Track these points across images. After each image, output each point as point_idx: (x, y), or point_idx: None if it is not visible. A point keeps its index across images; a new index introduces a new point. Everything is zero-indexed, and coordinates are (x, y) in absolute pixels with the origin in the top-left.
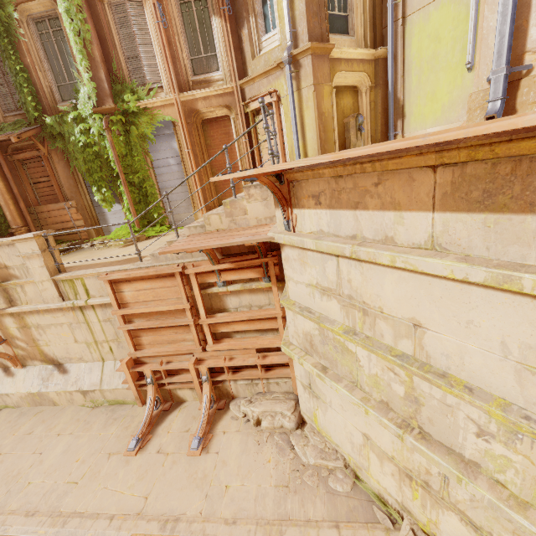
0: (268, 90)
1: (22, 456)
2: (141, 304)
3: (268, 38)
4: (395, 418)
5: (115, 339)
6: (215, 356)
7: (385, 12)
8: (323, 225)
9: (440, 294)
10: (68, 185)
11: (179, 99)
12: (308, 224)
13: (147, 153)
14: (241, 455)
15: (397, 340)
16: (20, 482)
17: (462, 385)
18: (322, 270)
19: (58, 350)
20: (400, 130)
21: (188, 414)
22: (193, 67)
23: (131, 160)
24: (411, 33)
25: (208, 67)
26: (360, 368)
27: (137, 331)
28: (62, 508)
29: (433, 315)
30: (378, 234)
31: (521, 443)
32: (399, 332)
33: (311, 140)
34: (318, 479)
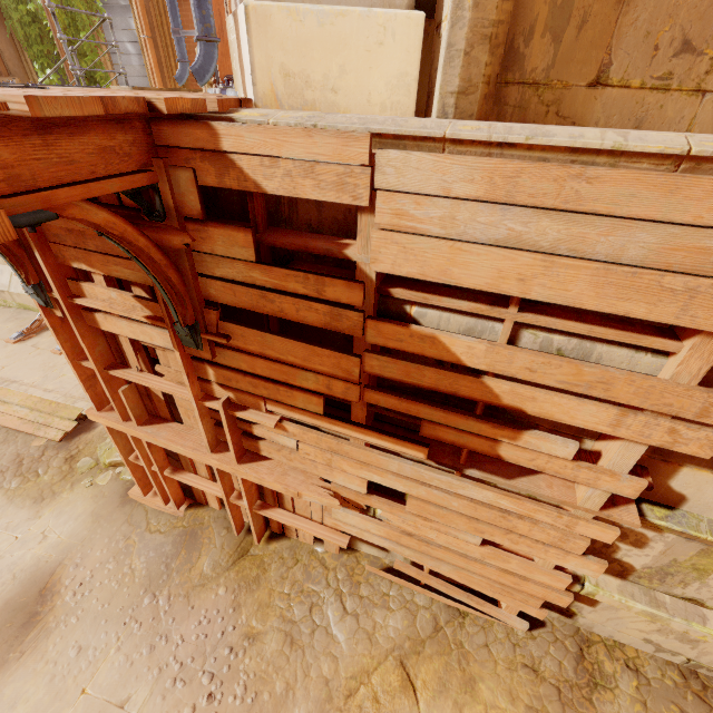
0: None
1: None
2: None
3: None
4: None
5: None
6: None
7: None
8: None
9: None
10: (8, 54)
11: None
12: None
13: (98, 29)
14: None
15: None
16: None
17: None
18: None
19: None
20: None
21: None
22: None
23: (77, 35)
24: None
25: None
26: None
27: None
28: None
29: None
30: None
31: None
32: None
33: None
34: None
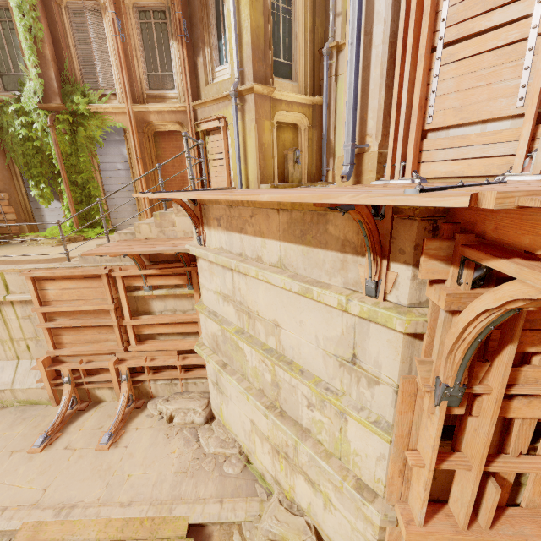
0: (218, 115)
1: None
2: (65, 303)
3: (221, 69)
4: (266, 401)
5: (33, 337)
6: (137, 356)
7: (323, 67)
8: (223, 243)
9: (287, 301)
10: (1, 176)
11: (132, 109)
12: (214, 241)
13: (94, 155)
14: (149, 448)
15: (267, 337)
16: None
17: (299, 369)
18: (223, 279)
19: None
20: (332, 167)
21: (104, 413)
22: (149, 81)
23: (76, 160)
24: (342, 89)
25: (164, 84)
26: (247, 362)
27: (59, 329)
28: None
29: (284, 317)
30: (254, 253)
31: (326, 408)
32: (268, 331)
33: (252, 165)
34: (215, 465)
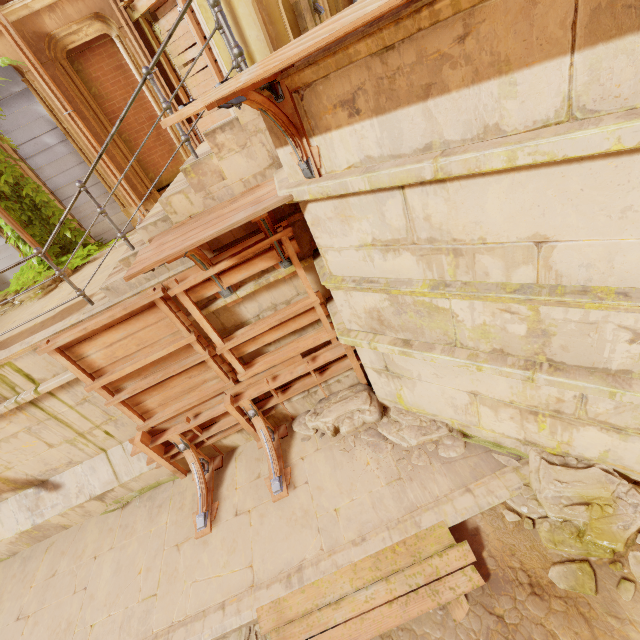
0: None
1: (60, 605)
2: (124, 361)
3: None
4: (516, 362)
5: (107, 420)
6: (253, 383)
7: None
8: (370, 147)
9: (581, 185)
10: None
11: (5, 18)
12: (343, 155)
13: None
14: (334, 472)
15: (510, 272)
16: (79, 632)
17: (613, 293)
18: (378, 218)
19: (29, 468)
20: None
21: (249, 460)
22: None
23: None
24: None
25: None
26: (459, 324)
27: (135, 397)
28: (154, 629)
29: (567, 219)
30: (472, 127)
31: None
32: (514, 261)
33: (258, 42)
34: (428, 456)
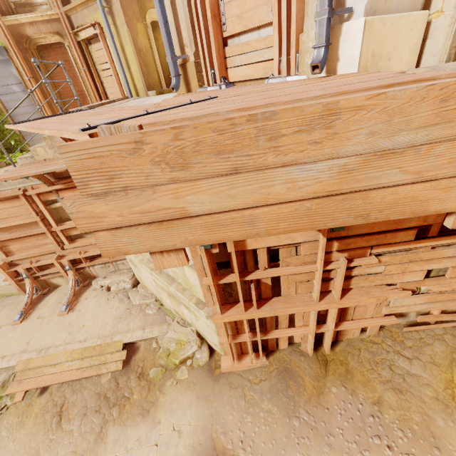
0: (92, 21)
1: None
2: None
3: None
4: (152, 266)
5: None
6: (73, 252)
7: None
8: None
9: None
10: None
11: (3, 23)
12: None
13: None
14: (96, 308)
15: None
16: None
17: None
18: None
19: None
20: None
21: (62, 293)
22: None
23: None
24: None
25: None
26: None
27: (4, 242)
28: None
29: None
30: None
31: None
32: None
33: (136, 73)
34: (140, 310)
